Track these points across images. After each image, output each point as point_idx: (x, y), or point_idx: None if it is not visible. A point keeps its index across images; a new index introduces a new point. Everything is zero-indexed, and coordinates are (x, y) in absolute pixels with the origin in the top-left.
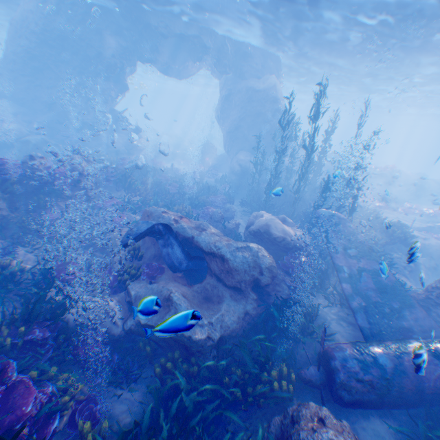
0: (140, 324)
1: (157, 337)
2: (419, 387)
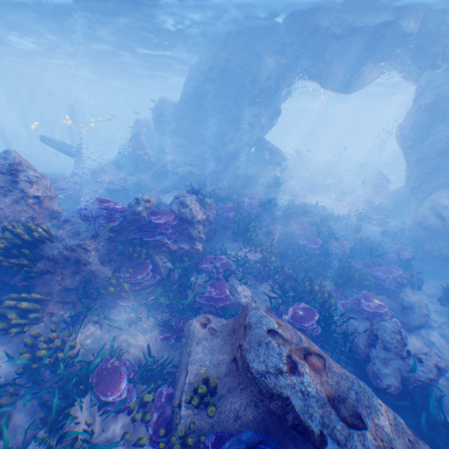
0: None
1: None
2: None
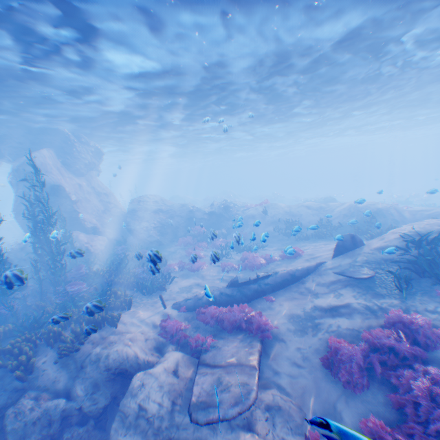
0: None
1: None
2: None
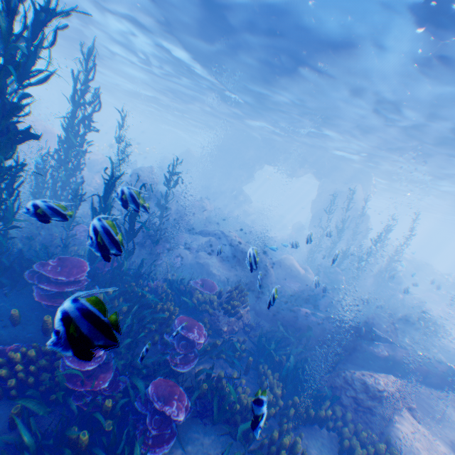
0: (196, 262)
1: (200, 272)
2: (293, 317)
